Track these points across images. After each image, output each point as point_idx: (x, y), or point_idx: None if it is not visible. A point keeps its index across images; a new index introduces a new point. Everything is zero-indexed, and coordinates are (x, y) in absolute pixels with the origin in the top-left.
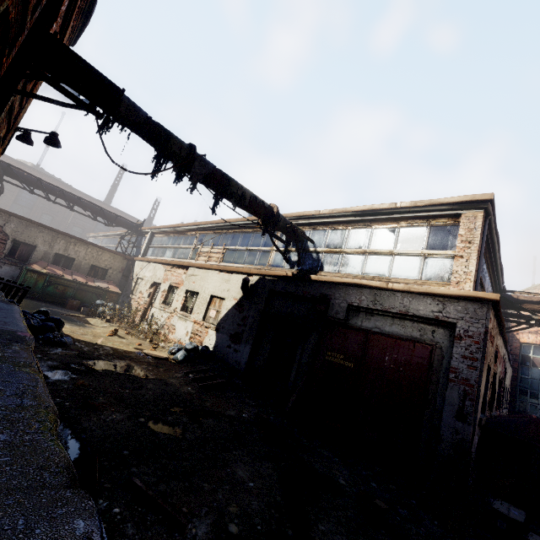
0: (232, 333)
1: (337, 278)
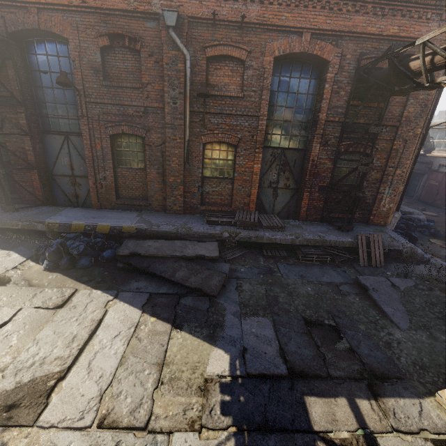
0: None
1: (436, 155)
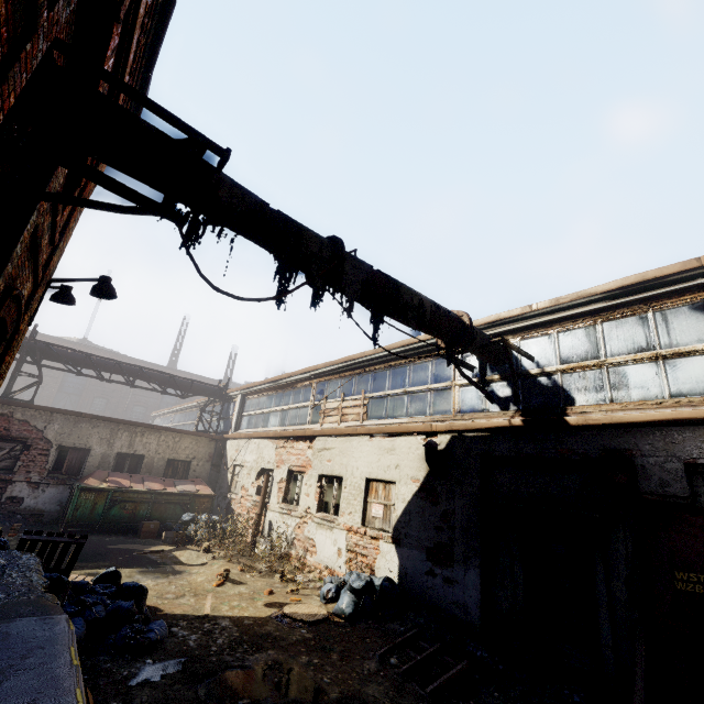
0: (429, 546)
1: (632, 415)
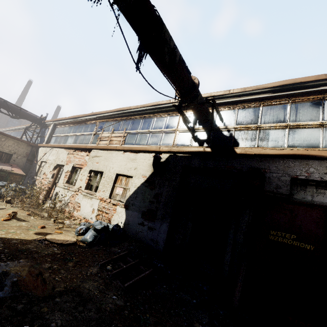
0: (144, 210)
1: (271, 151)
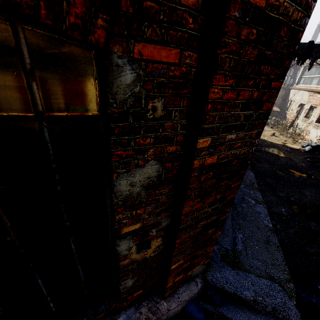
0: None
1: None
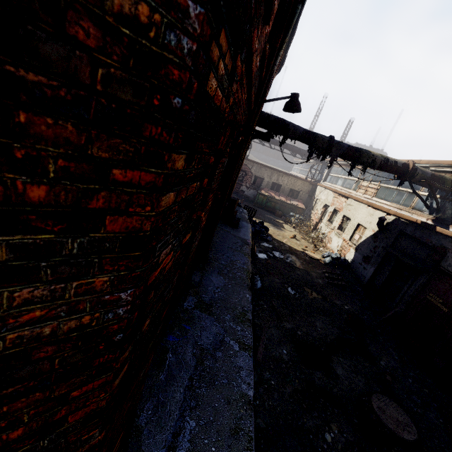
0: (364, 255)
1: None
